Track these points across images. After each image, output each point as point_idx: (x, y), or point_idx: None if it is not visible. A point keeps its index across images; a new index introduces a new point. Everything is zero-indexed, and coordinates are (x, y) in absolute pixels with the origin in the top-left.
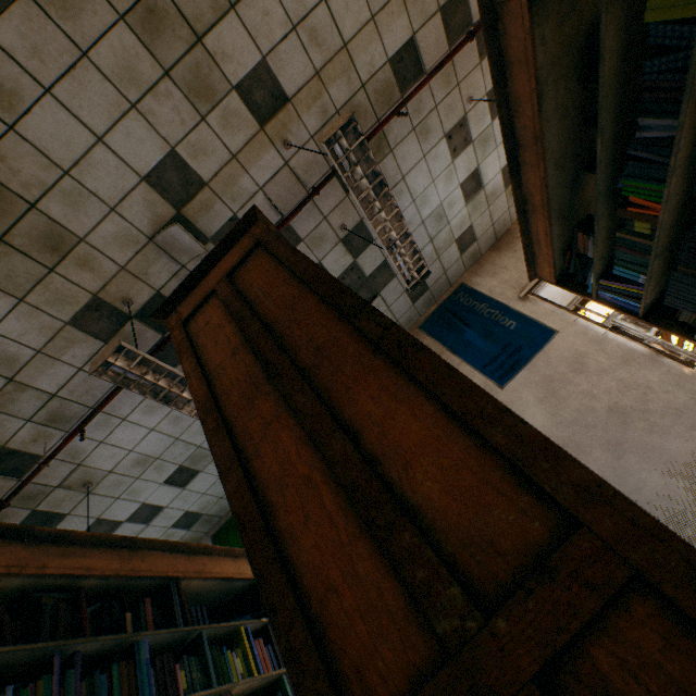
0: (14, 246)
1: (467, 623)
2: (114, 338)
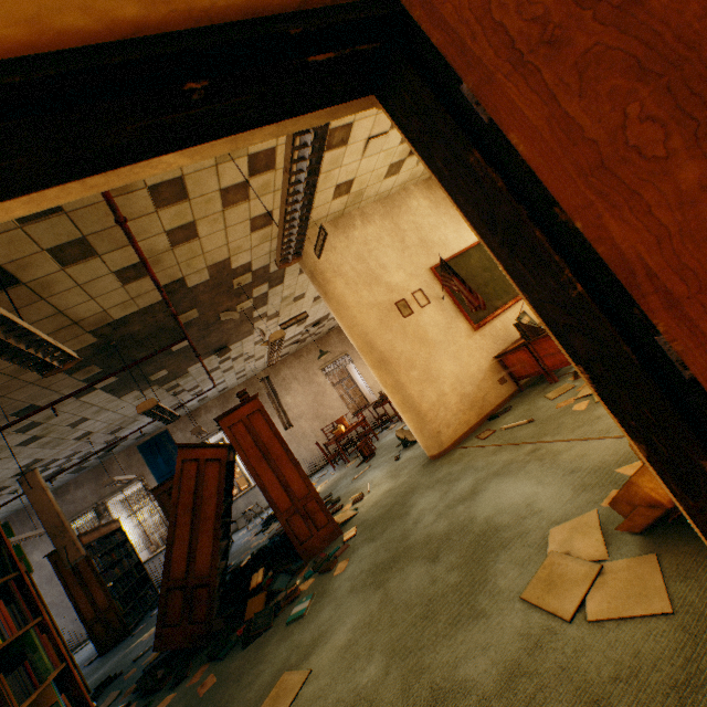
0: None
1: (100, 613)
2: None
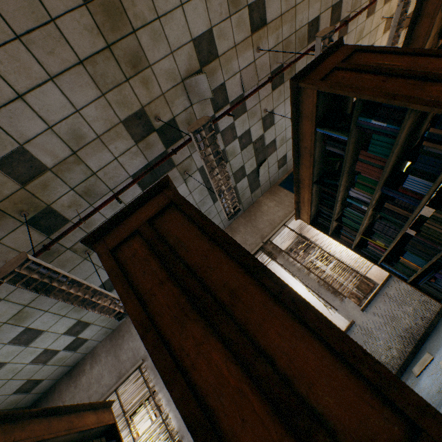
0: (114, 54)
1: None
2: (141, 142)
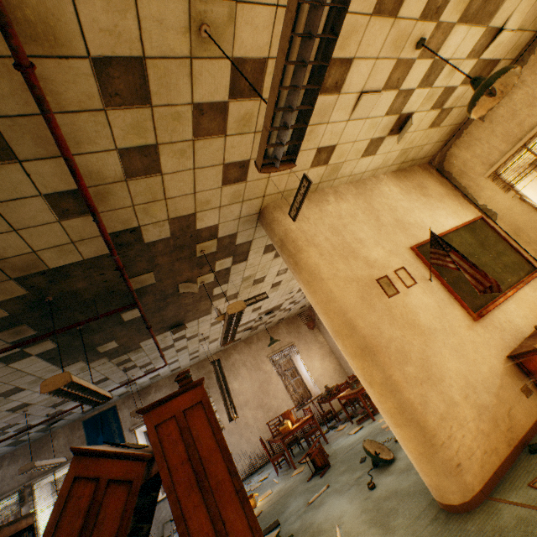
0: None
1: None
2: None
